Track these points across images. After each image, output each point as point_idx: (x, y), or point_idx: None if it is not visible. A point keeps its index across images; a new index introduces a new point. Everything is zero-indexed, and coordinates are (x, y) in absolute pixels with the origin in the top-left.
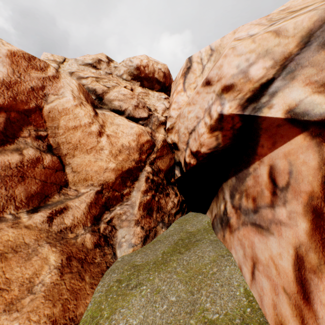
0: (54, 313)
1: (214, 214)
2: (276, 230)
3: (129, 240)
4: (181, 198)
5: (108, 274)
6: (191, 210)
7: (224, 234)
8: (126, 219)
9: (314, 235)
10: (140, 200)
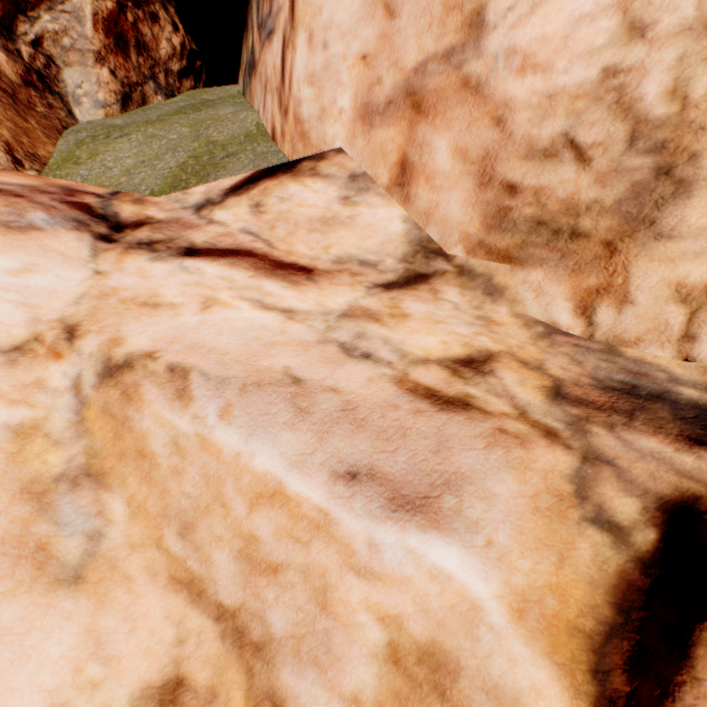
0: (2, 134)
1: (245, 67)
2: (278, 25)
3: (94, 95)
4: (190, 46)
5: (70, 134)
6: (217, 86)
7: (251, 87)
8: (74, 47)
9: (291, 5)
10: (93, 10)
